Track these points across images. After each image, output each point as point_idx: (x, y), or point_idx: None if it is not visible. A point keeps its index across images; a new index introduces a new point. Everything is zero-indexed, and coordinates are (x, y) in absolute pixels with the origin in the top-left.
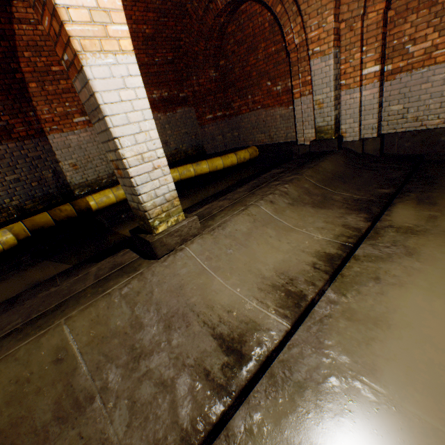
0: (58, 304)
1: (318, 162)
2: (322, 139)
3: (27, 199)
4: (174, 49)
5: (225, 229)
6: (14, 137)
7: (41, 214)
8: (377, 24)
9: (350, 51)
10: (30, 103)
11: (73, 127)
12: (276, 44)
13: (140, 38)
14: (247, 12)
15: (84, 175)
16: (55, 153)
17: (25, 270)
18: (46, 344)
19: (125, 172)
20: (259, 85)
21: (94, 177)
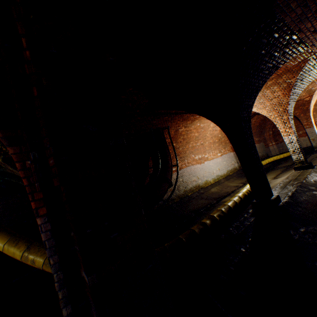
0: None
1: None
2: None
3: None
4: (259, 128)
5: None
6: None
7: None
8: None
9: None
10: None
11: None
12: (297, 123)
13: (256, 126)
14: None
15: None
16: None
17: (268, 172)
18: None
19: (316, 139)
20: None
21: None
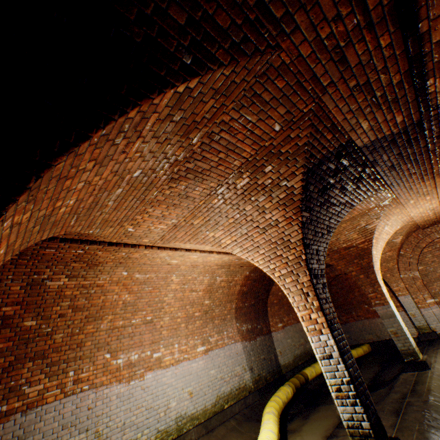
0: (413, 381)
1: (437, 342)
2: (424, 332)
3: (267, 372)
4: None
5: (439, 361)
6: (263, 333)
7: (292, 378)
8: (421, 285)
9: (415, 294)
10: (267, 316)
11: (278, 329)
12: None
13: None
14: (343, 277)
15: (284, 359)
16: (274, 343)
17: (313, 410)
18: (434, 383)
19: (402, 334)
20: (358, 307)
21: (287, 361)
